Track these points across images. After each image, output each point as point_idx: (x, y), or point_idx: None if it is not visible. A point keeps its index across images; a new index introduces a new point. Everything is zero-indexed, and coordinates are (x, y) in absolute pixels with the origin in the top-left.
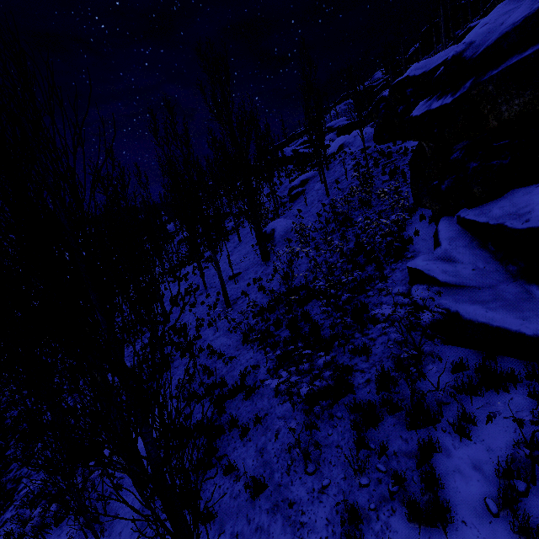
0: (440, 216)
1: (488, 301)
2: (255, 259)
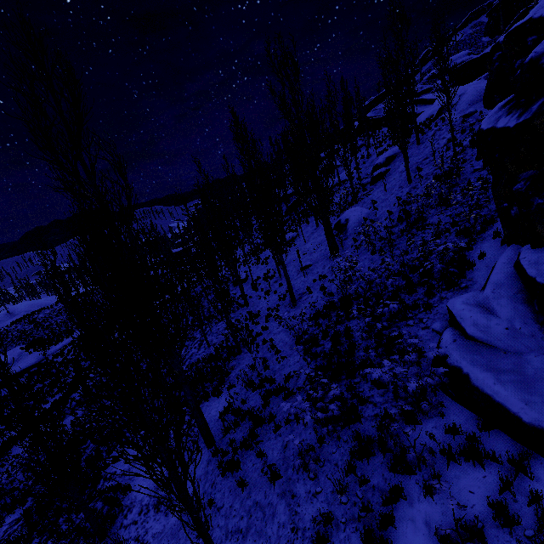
0: (508, 242)
1: (503, 370)
2: (326, 252)
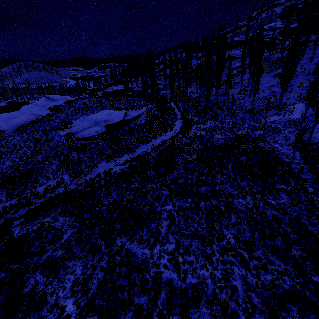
0: None
1: None
2: (279, 81)
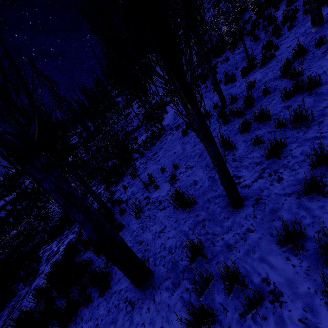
0: None
1: None
2: None
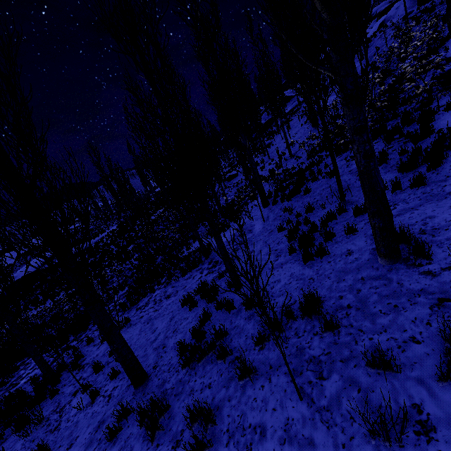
0: None
1: None
2: (305, 131)
